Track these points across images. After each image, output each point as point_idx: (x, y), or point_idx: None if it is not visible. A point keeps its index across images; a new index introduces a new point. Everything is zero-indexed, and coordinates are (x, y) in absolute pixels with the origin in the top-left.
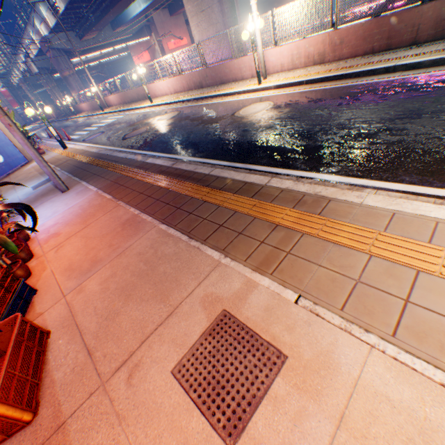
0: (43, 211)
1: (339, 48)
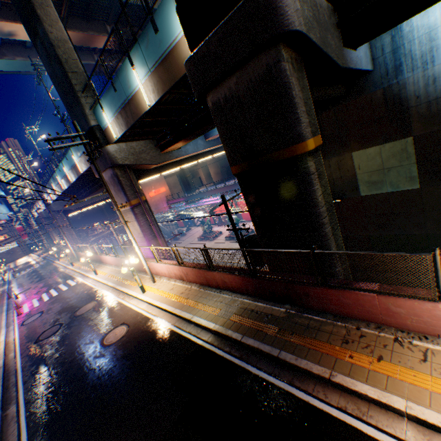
0: None
1: (188, 275)
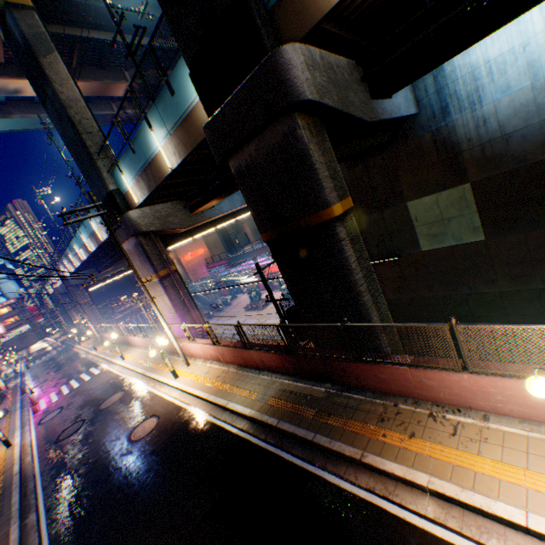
0: None
1: (224, 356)
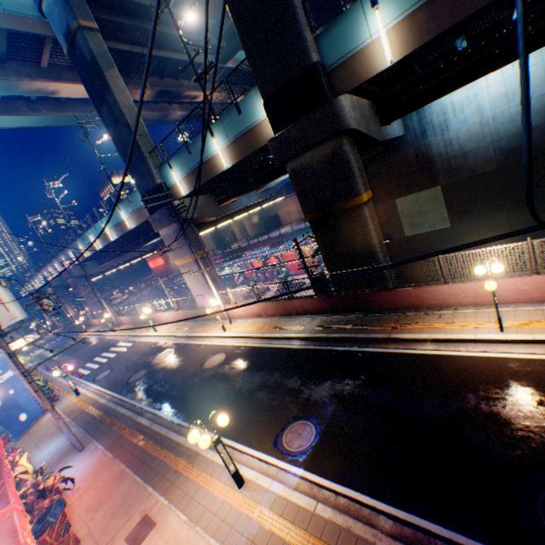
0: (68, 469)
1: (267, 311)
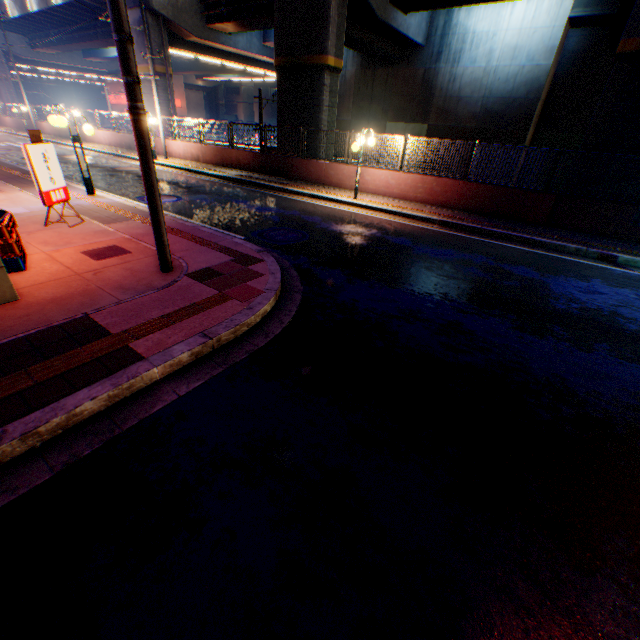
0: None
1: (206, 156)
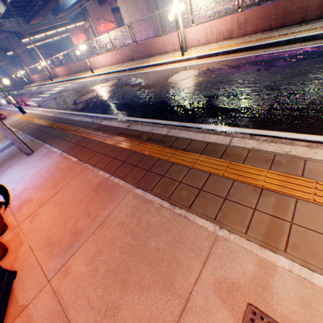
0: (11, 174)
1: (244, 26)
